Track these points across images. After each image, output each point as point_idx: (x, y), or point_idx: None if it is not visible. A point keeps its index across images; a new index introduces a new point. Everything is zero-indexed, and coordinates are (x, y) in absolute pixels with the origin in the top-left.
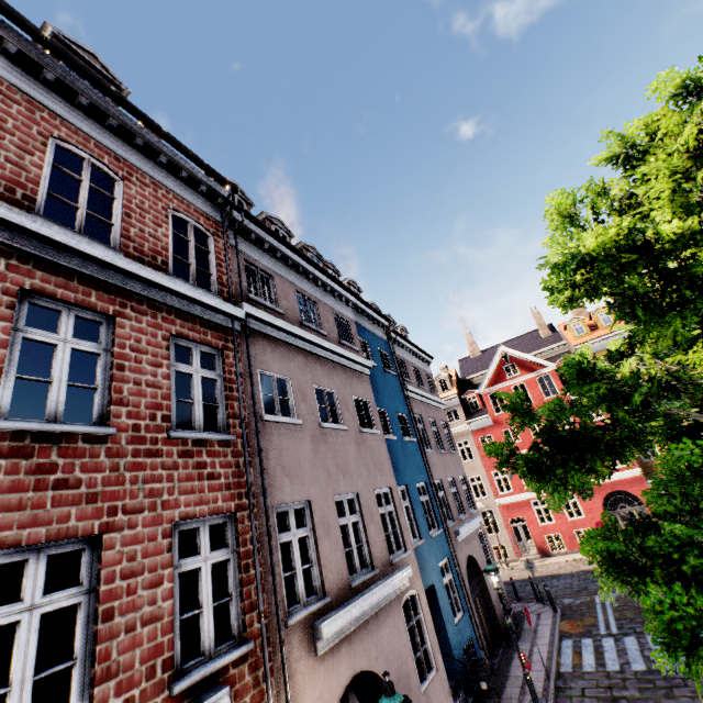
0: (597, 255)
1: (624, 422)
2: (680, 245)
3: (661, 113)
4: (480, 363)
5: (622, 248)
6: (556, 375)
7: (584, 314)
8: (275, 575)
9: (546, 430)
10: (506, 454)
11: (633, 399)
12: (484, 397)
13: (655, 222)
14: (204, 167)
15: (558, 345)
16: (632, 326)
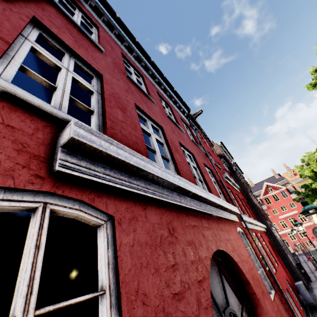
0: (307, 173)
1: (314, 192)
2: (316, 171)
3: (311, 157)
4: (255, 188)
5: (310, 172)
6: (286, 190)
7: (290, 170)
8: (268, 218)
9: (303, 195)
10: (297, 199)
11: (315, 189)
12: (262, 199)
13: (313, 169)
14: (232, 157)
15: (283, 180)
16: (313, 180)
